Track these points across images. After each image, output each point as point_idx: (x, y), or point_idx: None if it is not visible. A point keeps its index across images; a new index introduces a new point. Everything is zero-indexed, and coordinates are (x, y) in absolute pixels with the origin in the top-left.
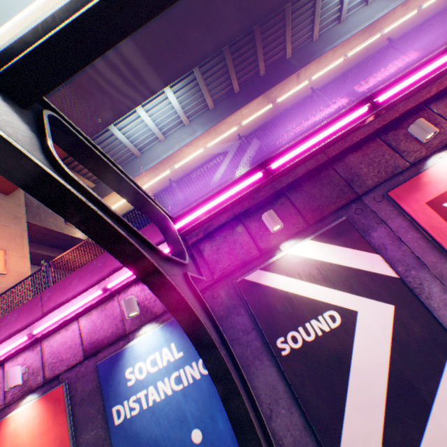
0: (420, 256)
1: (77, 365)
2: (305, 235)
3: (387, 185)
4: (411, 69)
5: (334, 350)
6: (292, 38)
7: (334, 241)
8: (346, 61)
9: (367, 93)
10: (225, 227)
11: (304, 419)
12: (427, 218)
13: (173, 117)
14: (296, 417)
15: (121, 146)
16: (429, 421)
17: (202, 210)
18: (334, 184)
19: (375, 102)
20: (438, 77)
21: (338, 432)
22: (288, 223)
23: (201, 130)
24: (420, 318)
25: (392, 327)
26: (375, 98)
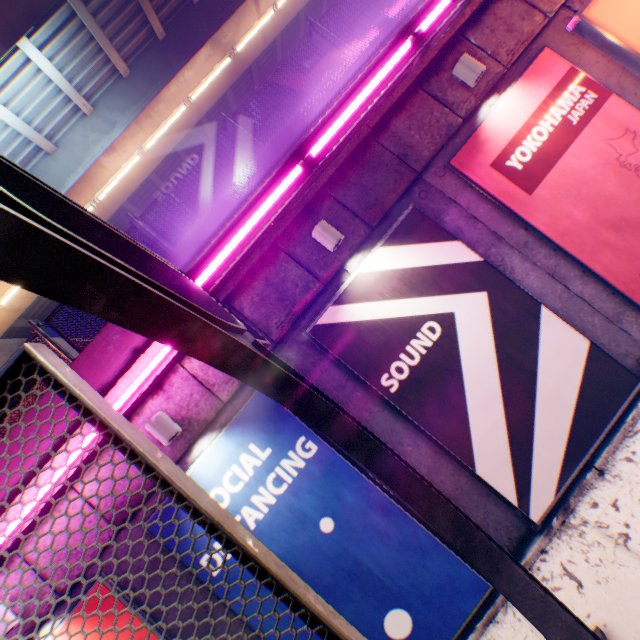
0: (495, 231)
1: (110, 545)
2: (372, 243)
3: (446, 153)
4: None
5: (443, 363)
6: None
7: (409, 240)
8: None
9: (391, 23)
10: (262, 265)
11: (434, 444)
12: (494, 184)
13: (57, 102)
14: (424, 447)
15: None
16: (538, 387)
17: (230, 247)
18: (386, 165)
19: (418, 33)
20: None
21: (468, 438)
22: (347, 234)
23: (123, 120)
24: (511, 295)
25: (489, 315)
26: (415, 27)
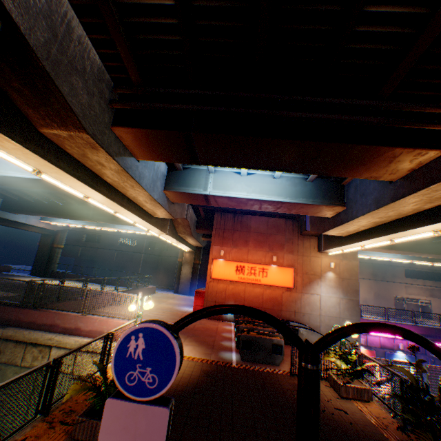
0: None
1: (376, 347)
2: None
3: None
4: None
5: None
6: None
7: None
8: None
9: None
10: None
11: None
12: None
13: None
14: None
15: None
16: None
17: (438, 344)
18: None
19: None
20: None
21: None
22: None
23: (399, 256)
24: None
25: None
26: None
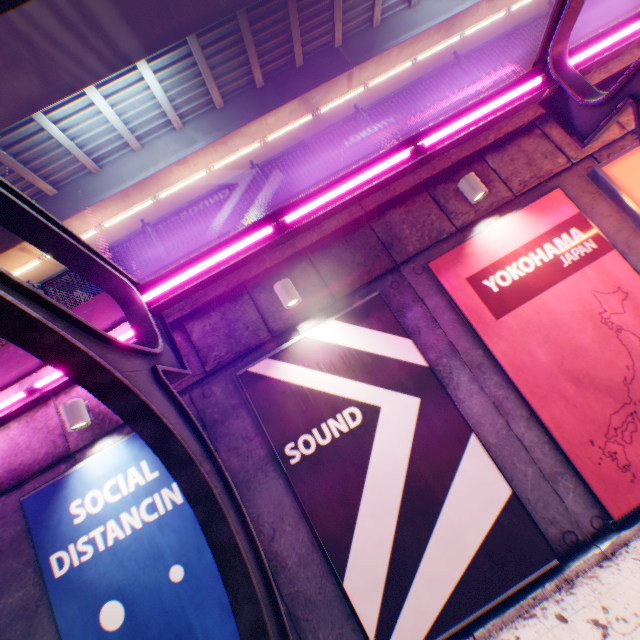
0: (454, 341)
1: None
2: (330, 313)
3: (430, 254)
4: (464, 108)
5: (351, 454)
6: (345, 17)
7: (364, 322)
8: (415, 66)
9: (421, 128)
10: (225, 299)
11: (313, 534)
12: (465, 297)
13: (155, 113)
14: (304, 533)
15: (61, 151)
16: (440, 518)
17: (185, 276)
18: (370, 247)
19: (420, 146)
20: (492, 124)
21: (348, 543)
22: (310, 297)
23: (203, 140)
24: (445, 411)
25: (415, 422)
26: (421, 139)
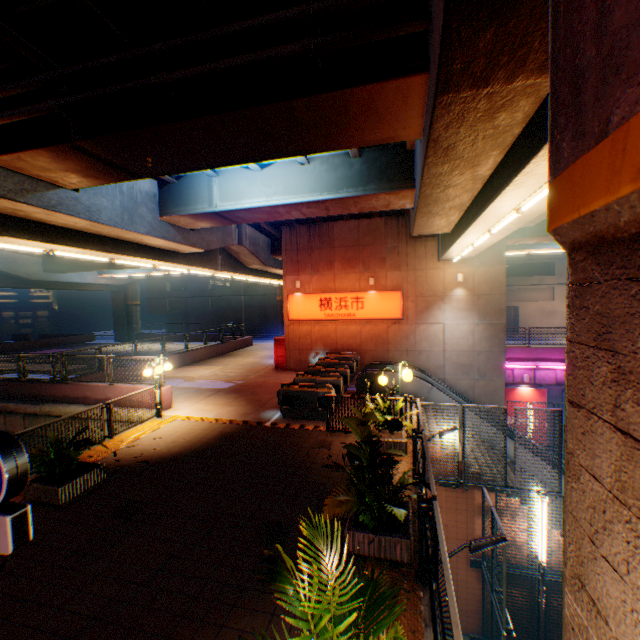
0: None
1: (550, 385)
2: None
3: None
4: None
5: None
6: None
7: None
8: None
9: None
10: None
11: None
12: None
13: None
14: None
15: None
16: None
17: None
18: None
19: None
20: None
21: None
22: None
23: None
24: None
25: None
26: None
